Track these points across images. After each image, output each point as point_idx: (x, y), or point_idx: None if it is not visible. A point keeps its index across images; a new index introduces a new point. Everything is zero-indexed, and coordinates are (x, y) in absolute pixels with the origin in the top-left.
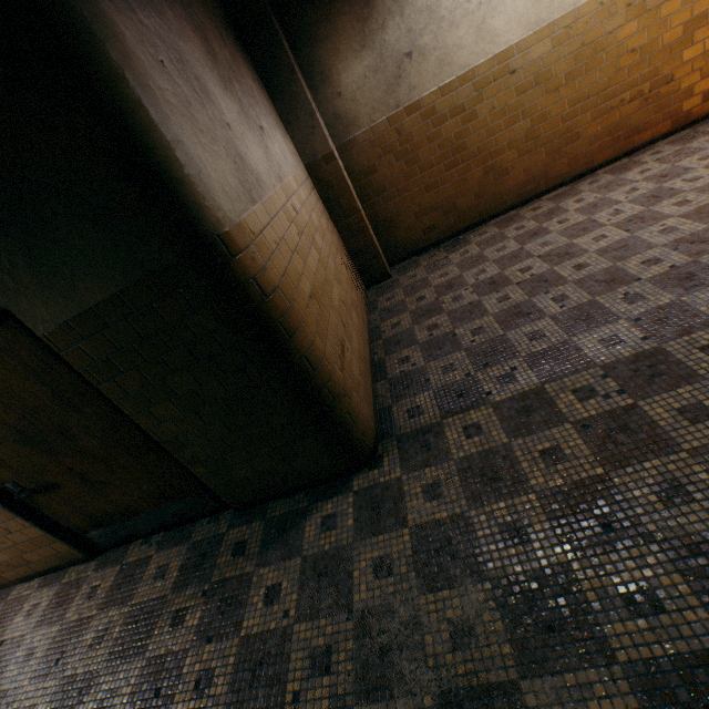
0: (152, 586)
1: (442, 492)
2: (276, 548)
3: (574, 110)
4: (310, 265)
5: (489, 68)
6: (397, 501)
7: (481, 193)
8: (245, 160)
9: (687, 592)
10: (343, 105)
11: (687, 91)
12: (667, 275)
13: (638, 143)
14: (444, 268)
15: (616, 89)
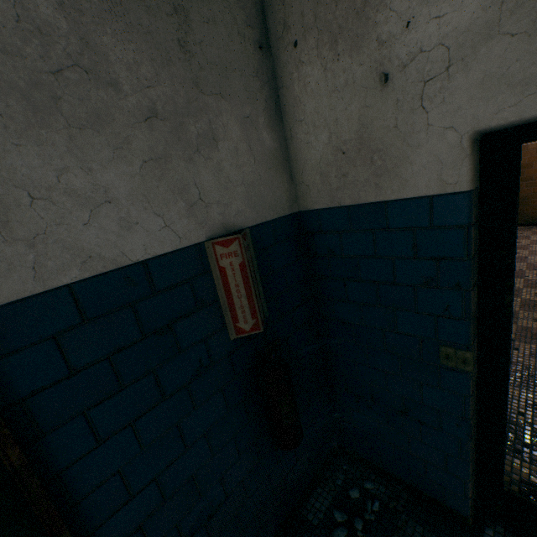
0: None
1: None
2: None
3: None
4: None
5: None
6: None
7: None
8: None
9: None
10: None
11: None
12: None
13: None
14: None
15: None
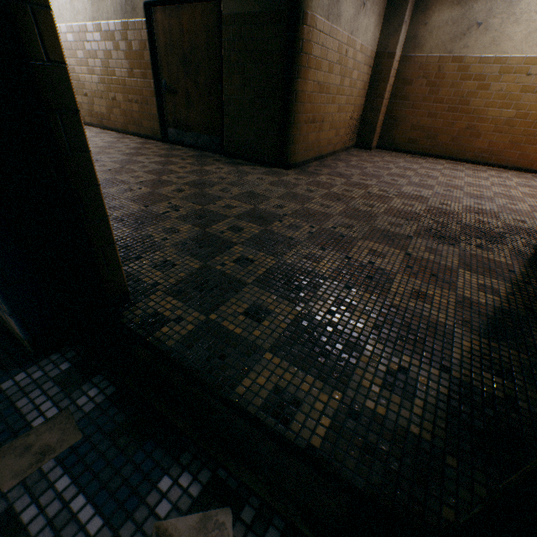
0: (180, 153)
1: (300, 181)
2: (230, 165)
3: None
4: (331, 78)
5: (517, 62)
6: (283, 175)
7: (456, 139)
8: (340, 2)
9: (339, 210)
10: (423, 32)
11: None
12: (474, 194)
13: None
14: (398, 159)
15: None
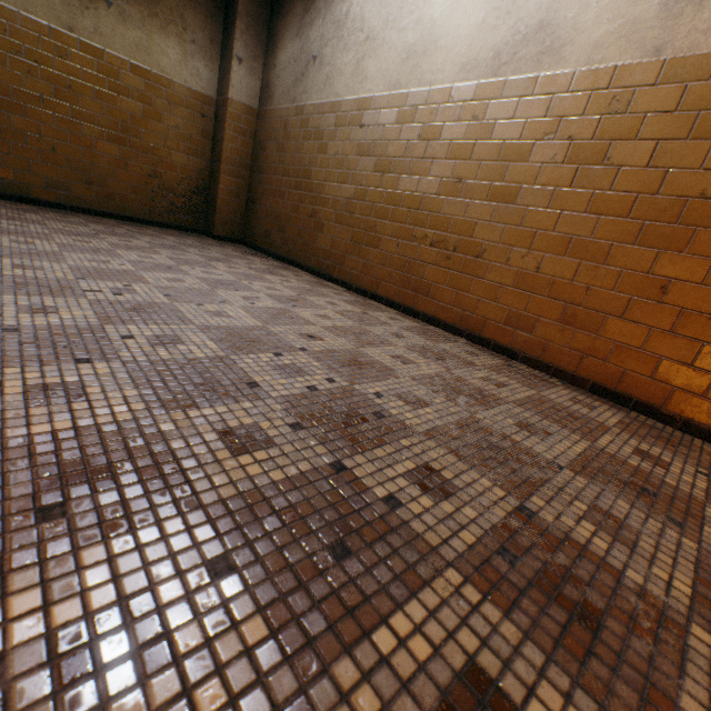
0: None
1: None
2: None
3: (388, 209)
4: (0, 72)
5: (351, 108)
6: None
7: (302, 232)
8: None
9: None
10: (274, 78)
11: (494, 288)
12: None
13: (422, 308)
14: (198, 243)
15: (428, 217)
